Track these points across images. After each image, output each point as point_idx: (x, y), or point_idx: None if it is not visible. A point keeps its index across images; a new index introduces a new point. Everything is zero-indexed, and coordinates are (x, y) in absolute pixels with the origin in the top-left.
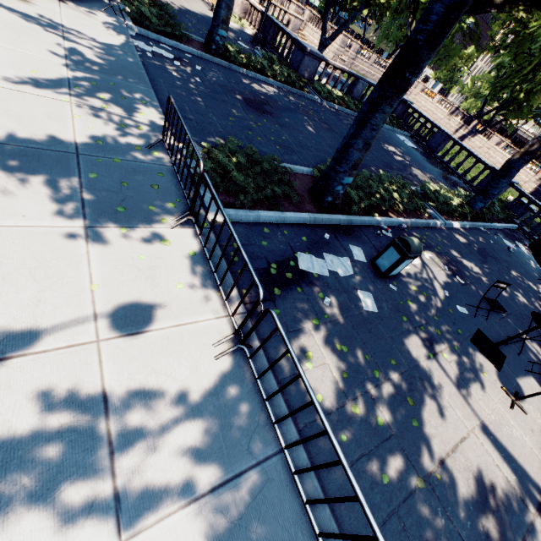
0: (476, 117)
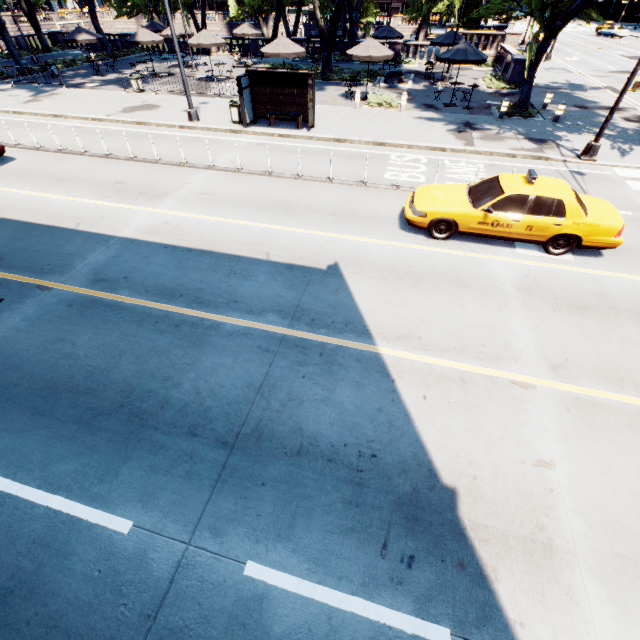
0: None
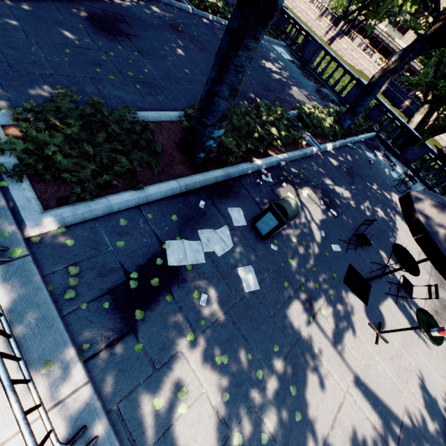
0: (342, 18)
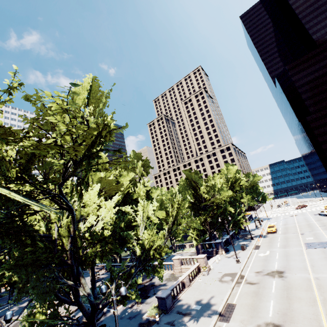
0: None
